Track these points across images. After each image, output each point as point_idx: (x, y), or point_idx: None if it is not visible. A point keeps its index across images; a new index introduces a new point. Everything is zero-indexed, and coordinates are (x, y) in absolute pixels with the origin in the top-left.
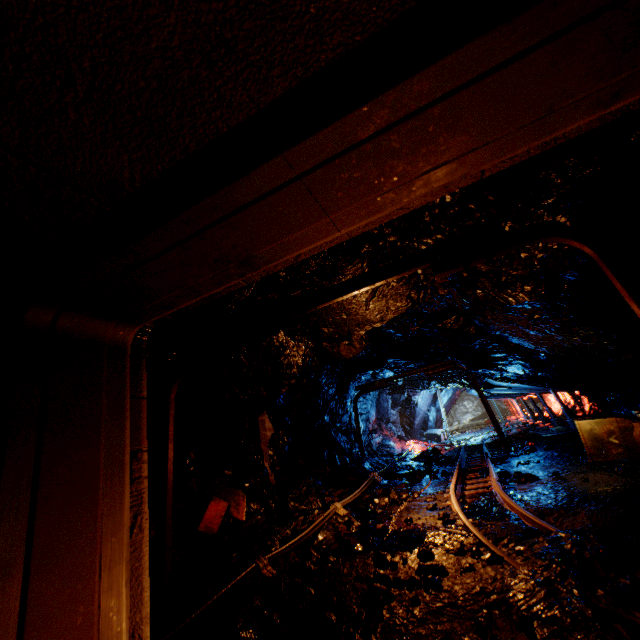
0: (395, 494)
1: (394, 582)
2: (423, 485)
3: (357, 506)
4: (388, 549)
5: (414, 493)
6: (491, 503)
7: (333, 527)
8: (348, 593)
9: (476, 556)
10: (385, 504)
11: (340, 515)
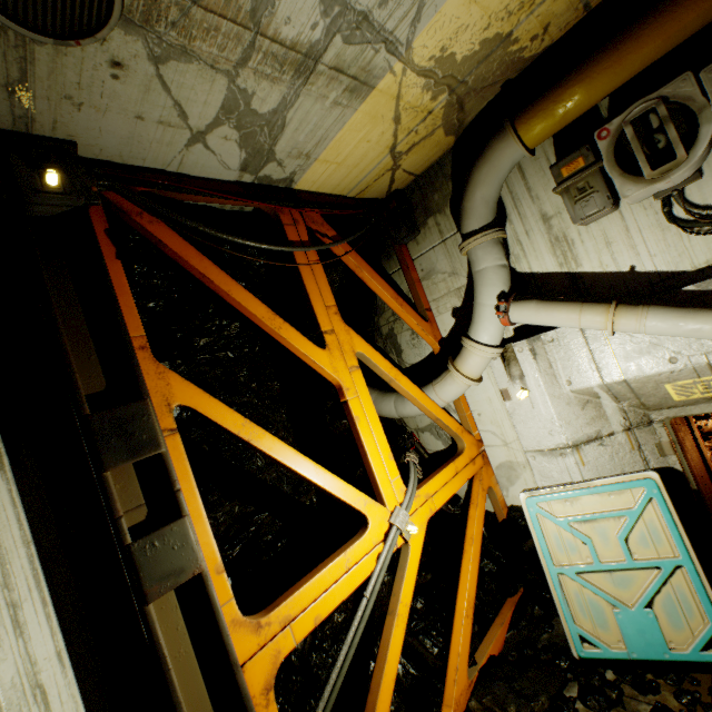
0: None
1: (706, 433)
2: None
3: None
4: None
5: None
6: None
7: None
8: None
9: None
10: None
11: None
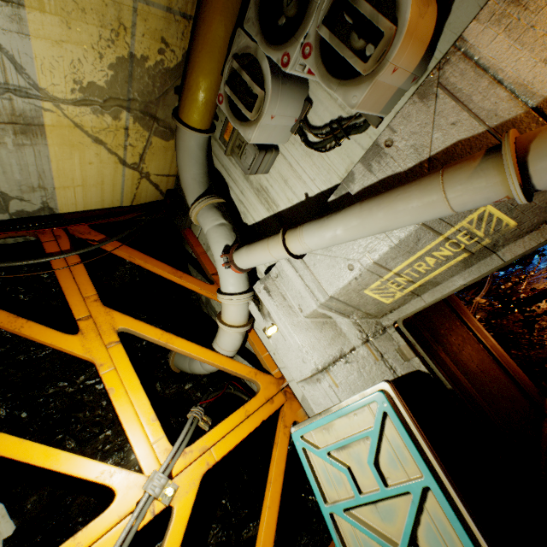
0: (514, 278)
1: (536, 316)
2: (534, 264)
3: (490, 295)
4: (525, 307)
5: (529, 273)
6: None
7: (482, 310)
8: (512, 328)
9: None
10: (510, 287)
11: (482, 303)
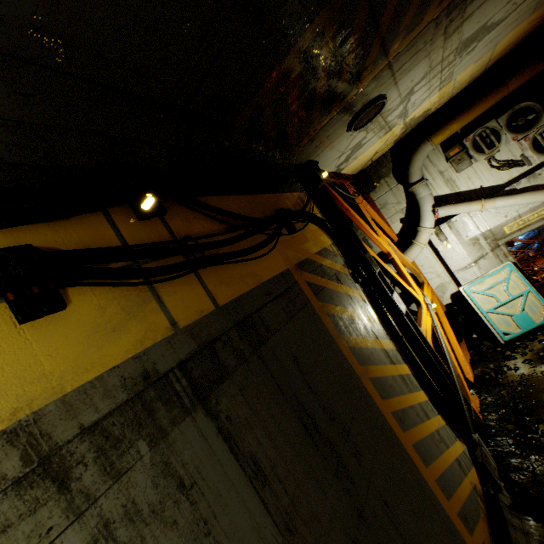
0: None
1: None
2: None
3: None
4: None
5: None
6: (511, 243)
7: None
8: None
9: (516, 254)
10: None
11: None
